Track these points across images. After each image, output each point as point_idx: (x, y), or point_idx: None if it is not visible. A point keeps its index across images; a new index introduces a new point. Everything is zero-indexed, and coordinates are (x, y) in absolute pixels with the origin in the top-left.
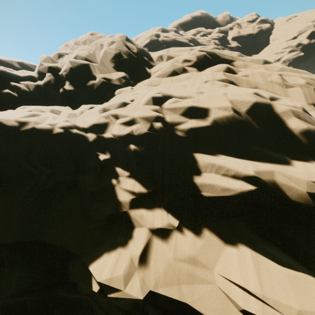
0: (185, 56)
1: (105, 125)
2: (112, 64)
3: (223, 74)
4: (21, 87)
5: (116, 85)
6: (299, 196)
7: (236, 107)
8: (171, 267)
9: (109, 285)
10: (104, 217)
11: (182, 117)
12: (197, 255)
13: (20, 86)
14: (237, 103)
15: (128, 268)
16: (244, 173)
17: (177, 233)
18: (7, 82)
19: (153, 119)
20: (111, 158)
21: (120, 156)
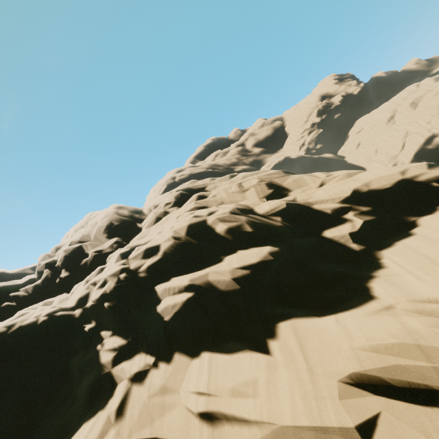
0: (166, 201)
1: (87, 295)
2: (105, 234)
3: (195, 203)
4: (20, 294)
5: (109, 253)
6: (227, 284)
7: (178, 234)
8: (145, 408)
9: None
10: (88, 388)
11: (143, 260)
12: (166, 382)
13: (19, 293)
14: (178, 230)
15: (103, 427)
16: (183, 285)
17: (153, 370)
18: (7, 295)
19: (119, 272)
20: (97, 324)
21: (105, 319)
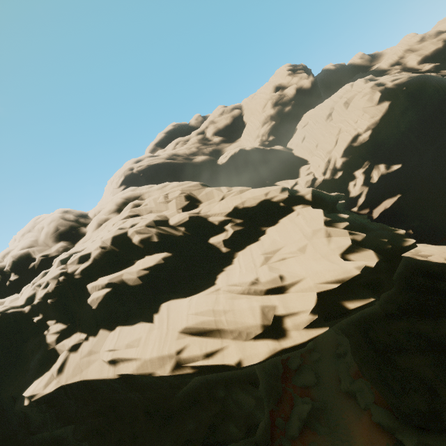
0: (107, 207)
1: (34, 295)
2: (52, 239)
3: (130, 211)
4: None
5: (55, 256)
6: (134, 281)
7: (106, 244)
8: (78, 365)
9: (32, 394)
10: (38, 360)
11: (78, 265)
12: (92, 348)
13: None
14: (106, 241)
15: (48, 380)
16: (104, 284)
17: (85, 342)
18: None
19: (59, 276)
20: (44, 316)
21: (50, 312)
